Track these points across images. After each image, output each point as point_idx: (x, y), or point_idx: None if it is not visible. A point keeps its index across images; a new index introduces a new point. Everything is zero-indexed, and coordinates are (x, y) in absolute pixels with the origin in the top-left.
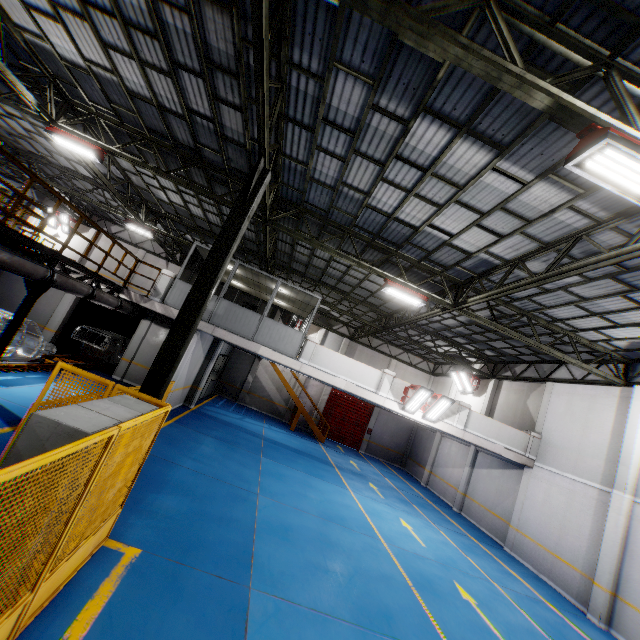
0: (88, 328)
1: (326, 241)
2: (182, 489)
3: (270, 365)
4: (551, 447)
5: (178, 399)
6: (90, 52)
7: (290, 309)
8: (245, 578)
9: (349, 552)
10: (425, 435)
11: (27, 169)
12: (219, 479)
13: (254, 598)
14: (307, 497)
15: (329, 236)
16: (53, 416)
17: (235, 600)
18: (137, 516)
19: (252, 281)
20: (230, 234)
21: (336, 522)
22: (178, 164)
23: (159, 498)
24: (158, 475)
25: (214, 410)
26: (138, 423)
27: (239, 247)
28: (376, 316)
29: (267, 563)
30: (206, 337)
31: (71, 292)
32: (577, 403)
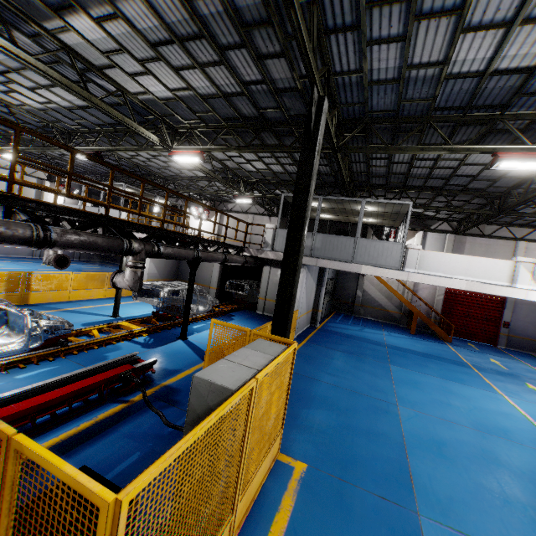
0: (233, 281)
1: (403, 142)
2: (327, 403)
3: (374, 278)
4: None
5: (305, 322)
6: (171, 83)
7: (380, 223)
8: (409, 501)
9: (529, 475)
10: None
11: (162, 187)
12: (356, 391)
13: (426, 527)
14: (451, 405)
15: (404, 136)
16: (206, 376)
17: (406, 527)
18: (297, 431)
19: (338, 210)
20: (305, 174)
21: (497, 435)
22: (252, 136)
23: (310, 413)
24: (305, 391)
25: (335, 326)
26: (272, 368)
27: (318, 184)
28: (483, 201)
29: (429, 484)
30: (312, 268)
31: (212, 262)
32: None
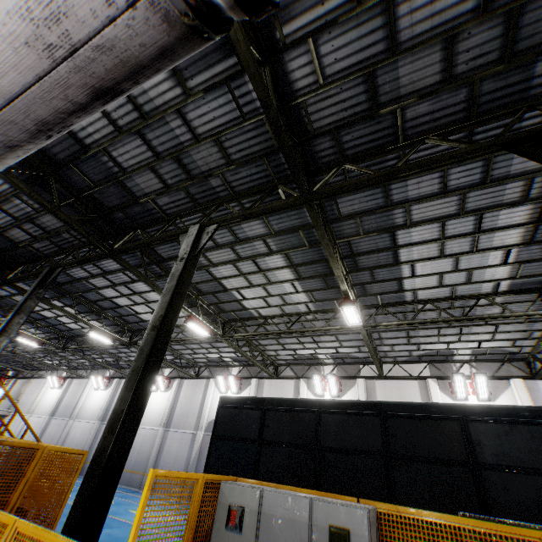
0: None
1: None
2: None
3: None
4: (21, 405)
5: None
6: None
7: None
8: None
9: None
10: None
11: None
12: None
13: None
14: None
15: None
16: None
17: None
18: None
19: None
20: None
21: None
22: None
23: None
24: None
25: None
26: None
27: None
28: None
29: None
30: None
31: None
32: (36, 386)
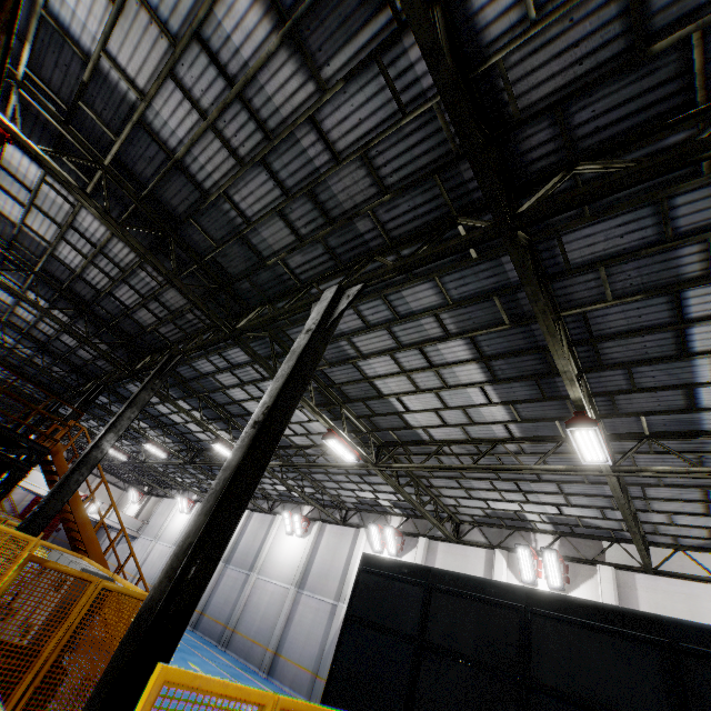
0: None
1: None
2: None
3: None
4: (149, 527)
5: None
6: None
7: None
8: None
9: None
10: (103, 532)
11: None
12: None
13: None
14: None
15: None
16: None
17: None
18: None
19: None
20: None
21: None
22: None
23: None
24: None
25: None
26: None
27: None
28: None
29: None
30: None
31: None
32: (166, 507)
